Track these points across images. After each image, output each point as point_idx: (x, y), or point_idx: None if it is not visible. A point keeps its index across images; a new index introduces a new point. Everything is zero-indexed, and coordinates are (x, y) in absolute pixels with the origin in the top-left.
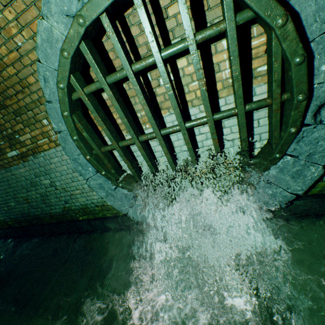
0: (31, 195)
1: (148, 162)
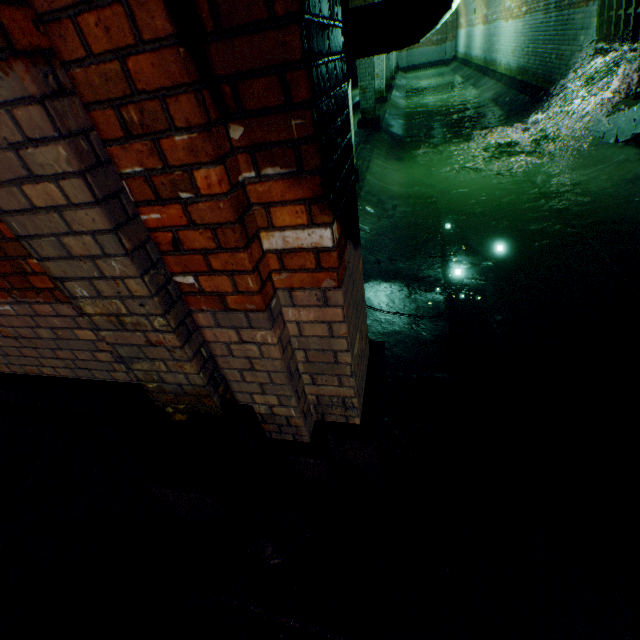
0: (565, 52)
1: (619, 40)
